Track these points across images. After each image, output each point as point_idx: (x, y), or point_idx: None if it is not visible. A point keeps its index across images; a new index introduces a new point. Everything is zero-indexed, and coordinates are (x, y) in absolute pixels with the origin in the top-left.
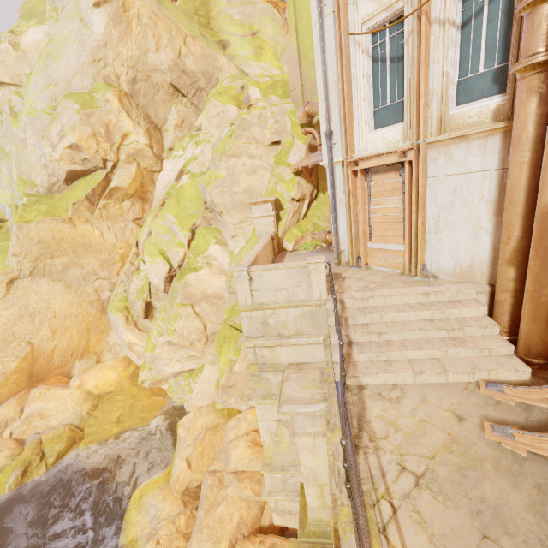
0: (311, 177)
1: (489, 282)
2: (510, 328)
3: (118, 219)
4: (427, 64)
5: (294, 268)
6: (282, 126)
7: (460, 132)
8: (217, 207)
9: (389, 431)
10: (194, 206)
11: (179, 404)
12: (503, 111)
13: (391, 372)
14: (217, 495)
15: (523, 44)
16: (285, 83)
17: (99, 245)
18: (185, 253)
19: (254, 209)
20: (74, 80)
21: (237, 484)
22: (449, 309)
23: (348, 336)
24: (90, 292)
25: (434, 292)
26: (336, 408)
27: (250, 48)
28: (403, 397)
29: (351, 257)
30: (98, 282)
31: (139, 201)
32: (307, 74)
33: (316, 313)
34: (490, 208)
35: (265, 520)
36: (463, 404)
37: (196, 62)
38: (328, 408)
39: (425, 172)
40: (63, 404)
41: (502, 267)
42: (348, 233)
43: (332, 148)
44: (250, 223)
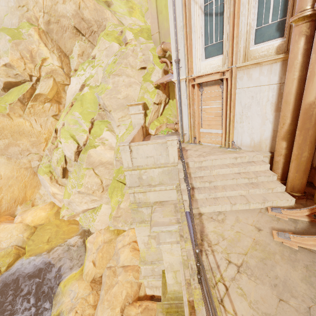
0: (165, 90)
1: (270, 150)
2: (282, 176)
3: (42, 115)
4: (238, 17)
5: (158, 143)
6: (147, 57)
7: (257, 60)
8: (107, 107)
9: (219, 239)
10: (92, 107)
11: (87, 229)
12: (281, 48)
13: (218, 204)
14: (112, 281)
15: (298, 4)
16: (148, 30)
17: (30, 131)
18: (87, 136)
19: (131, 109)
20: (5, 18)
21: (124, 273)
22: (249, 166)
23: (192, 184)
24: (25, 162)
25: (240, 157)
26: (186, 227)
27: (125, 7)
28: (225, 219)
29: (190, 137)
30: (30, 155)
31: (55, 103)
32: (162, 24)
33: (171, 171)
34: (272, 107)
35: (142, 292)
36: (260, 221)
37: (90, 13)
38: (180, 227)
39: (235, 85)
40: (10, 233)
41: (278, 141)
42: (189, 123)
43: (179, 70)
44: (128, 117)
